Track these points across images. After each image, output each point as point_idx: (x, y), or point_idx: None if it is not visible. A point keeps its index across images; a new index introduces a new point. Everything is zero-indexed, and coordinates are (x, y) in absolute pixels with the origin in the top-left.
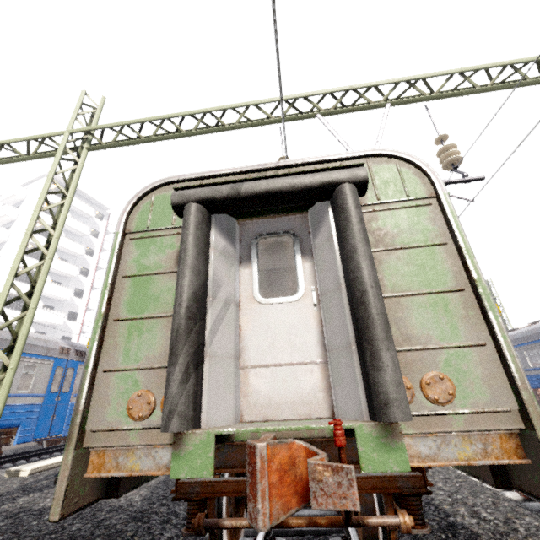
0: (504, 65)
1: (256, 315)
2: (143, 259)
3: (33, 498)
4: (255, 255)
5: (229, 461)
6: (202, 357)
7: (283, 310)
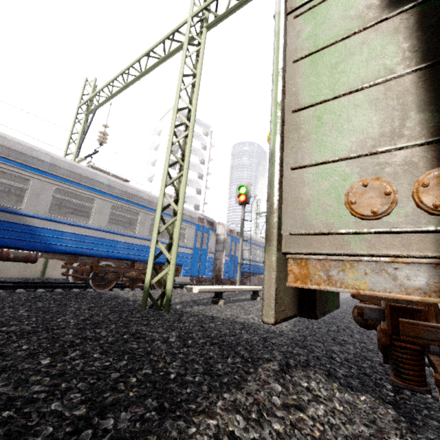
0: None
1: None
2: (319, 30)
3: (202, 308)
4: None
5: None
6: None
7: None
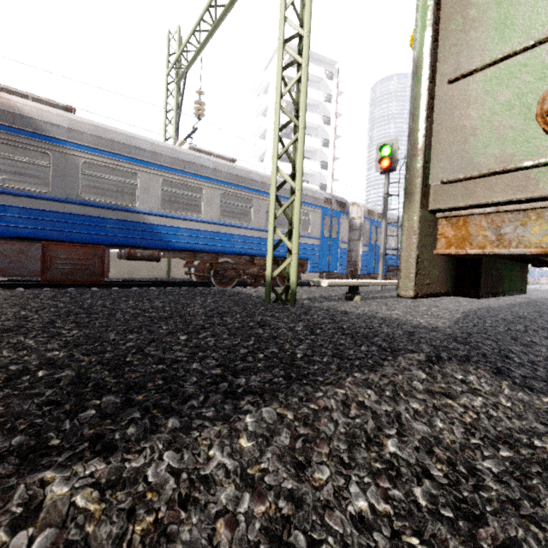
0: None
1: None
2: None
3: (333, 304)
4: None
5: None
6: None
7: None
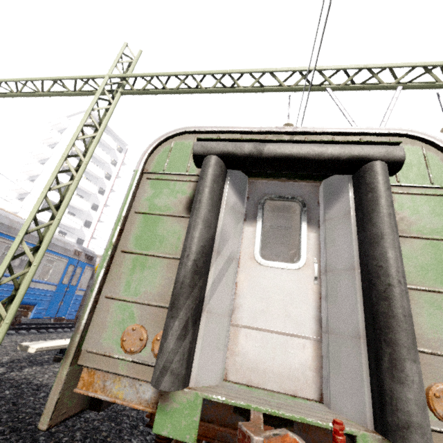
0: None
1: (254, 276)
2: (155, 199)
3: (35, 371)
4: (260, 215)
5: (207, 415)
6: (200, 312)
7: (281, 276)
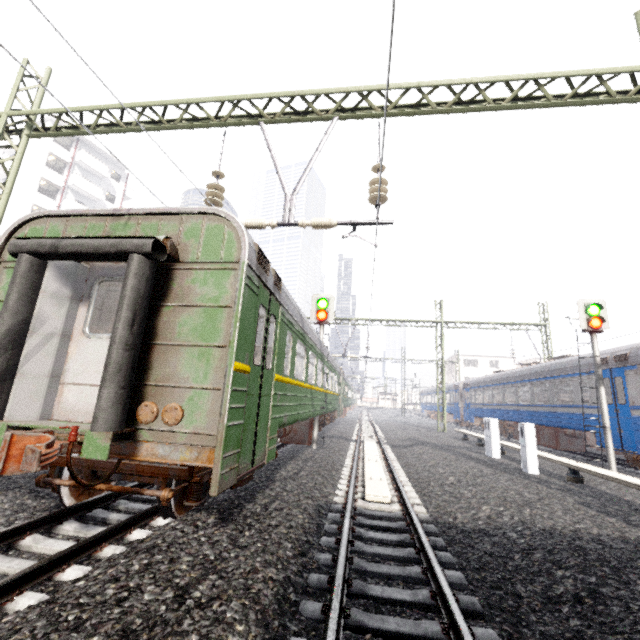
0: (466, 83)
1: (81, 346)
2: None
3: None
4: (93, 295)
5: None
6: (12, 375)
7: (100, 345)
